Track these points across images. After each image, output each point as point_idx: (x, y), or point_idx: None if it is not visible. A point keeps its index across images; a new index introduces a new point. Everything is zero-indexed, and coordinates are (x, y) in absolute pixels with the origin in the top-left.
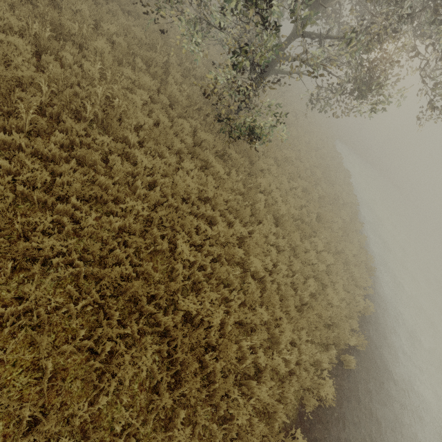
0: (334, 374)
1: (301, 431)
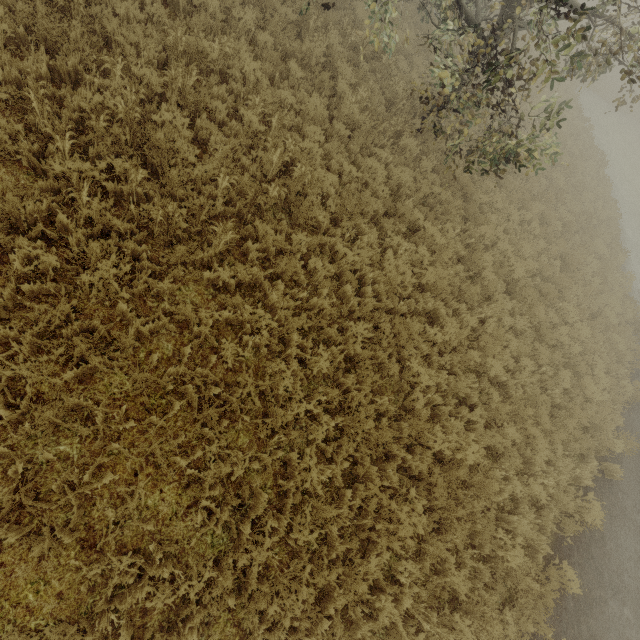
0: (593, 488)
1: (561, 558)
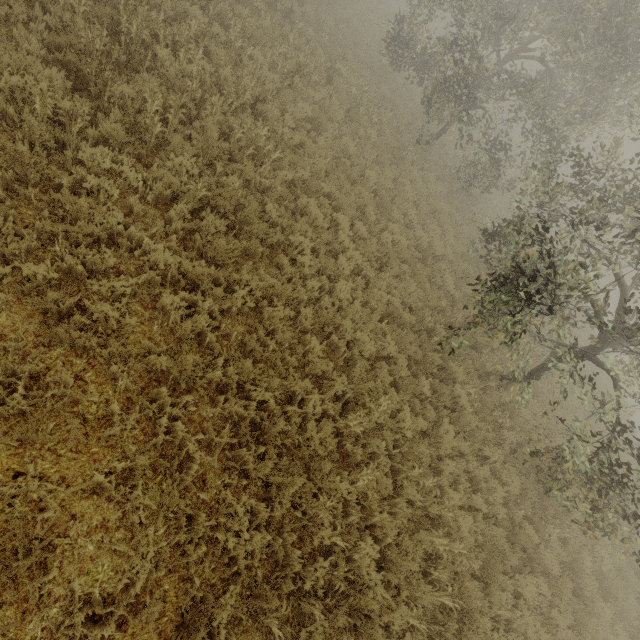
0: None
1: None
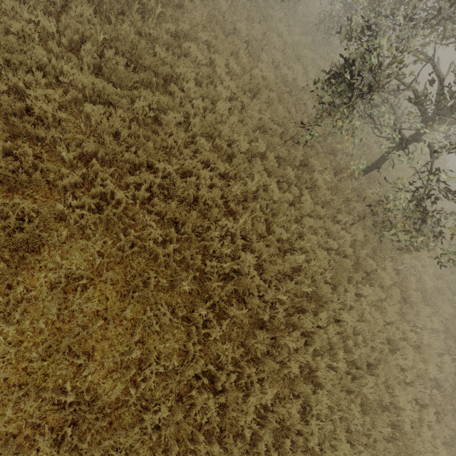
0: None
1: None
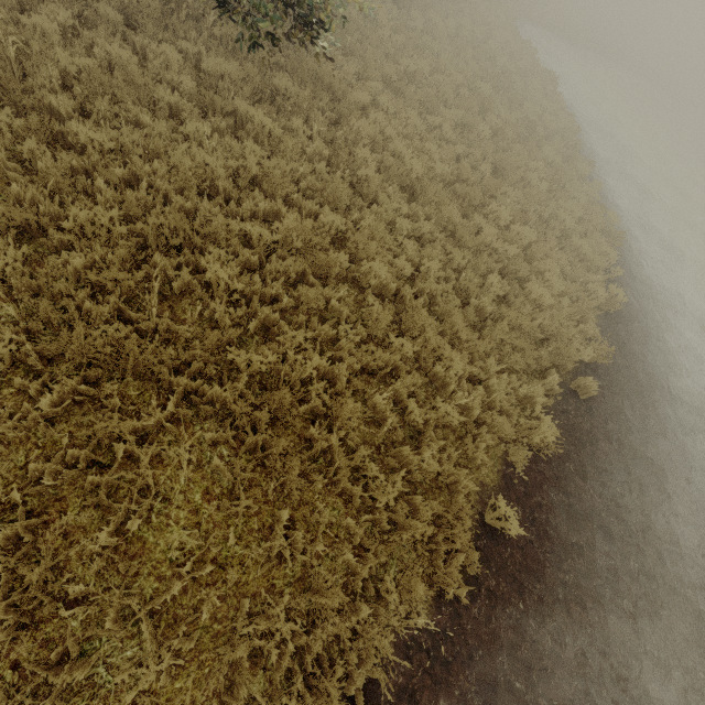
0: (562, 411)
1: (511, 500)
